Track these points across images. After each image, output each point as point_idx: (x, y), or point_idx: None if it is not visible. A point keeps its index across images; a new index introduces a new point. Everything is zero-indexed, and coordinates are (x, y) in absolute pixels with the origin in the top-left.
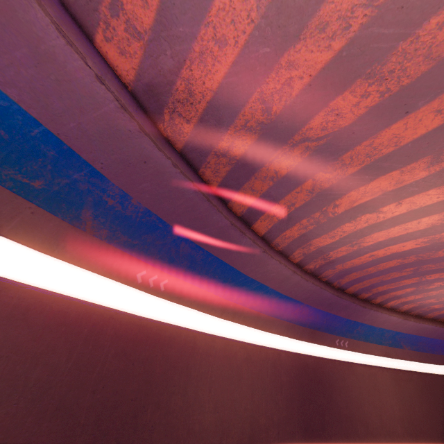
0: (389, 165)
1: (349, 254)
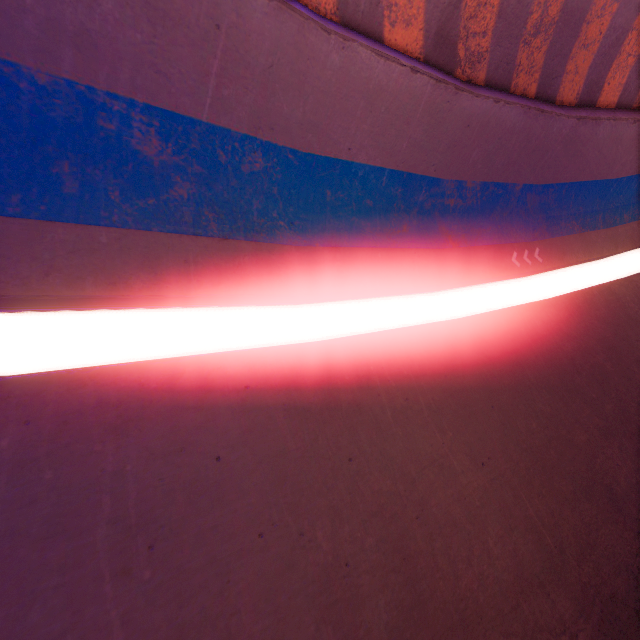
0: None
1: None
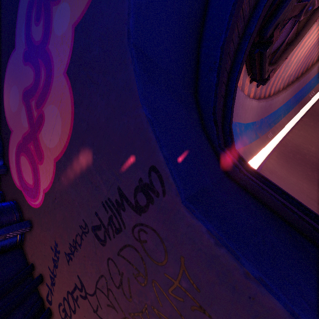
0: (305, 37)
1: (296, 66)
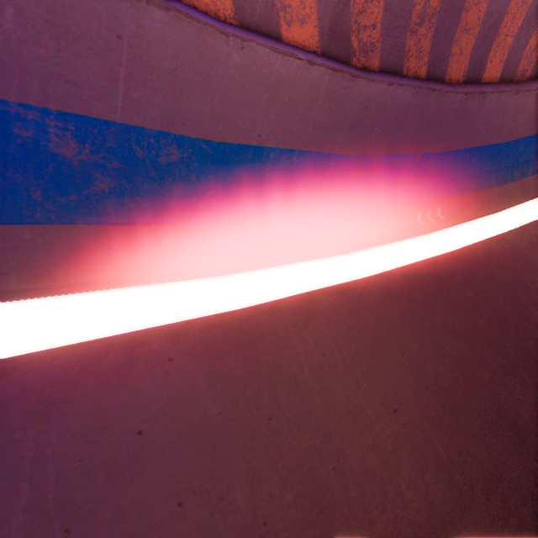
0: None
1: None
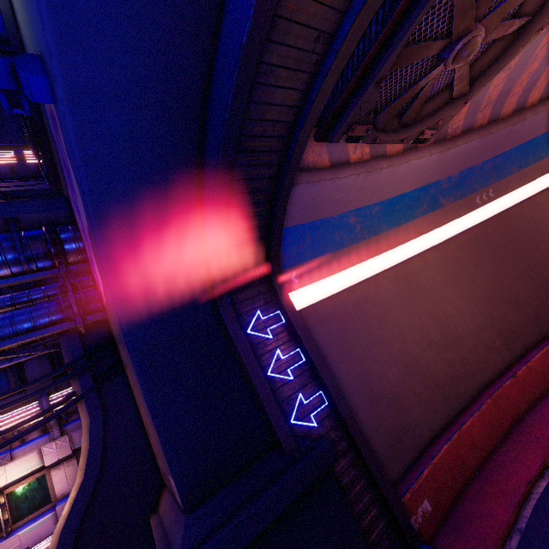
0: None
1: None
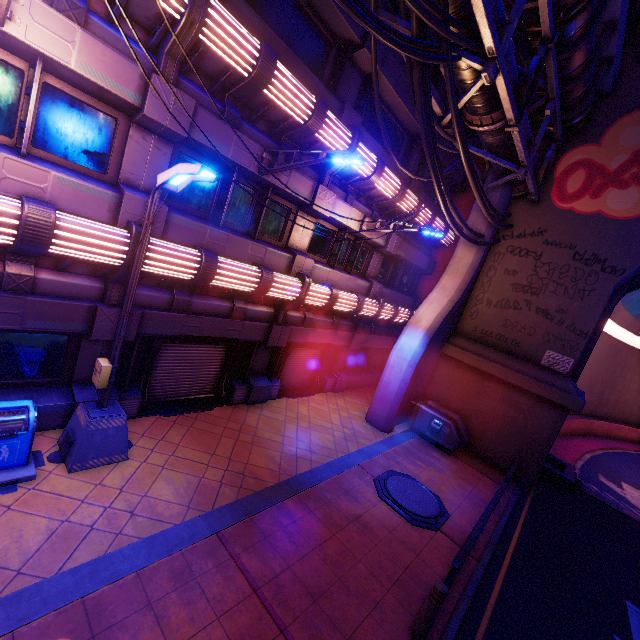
0: None
1: None
